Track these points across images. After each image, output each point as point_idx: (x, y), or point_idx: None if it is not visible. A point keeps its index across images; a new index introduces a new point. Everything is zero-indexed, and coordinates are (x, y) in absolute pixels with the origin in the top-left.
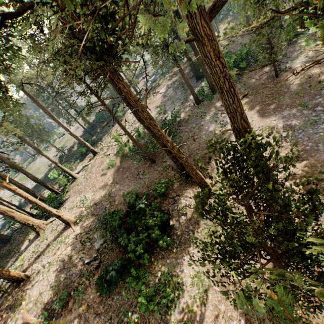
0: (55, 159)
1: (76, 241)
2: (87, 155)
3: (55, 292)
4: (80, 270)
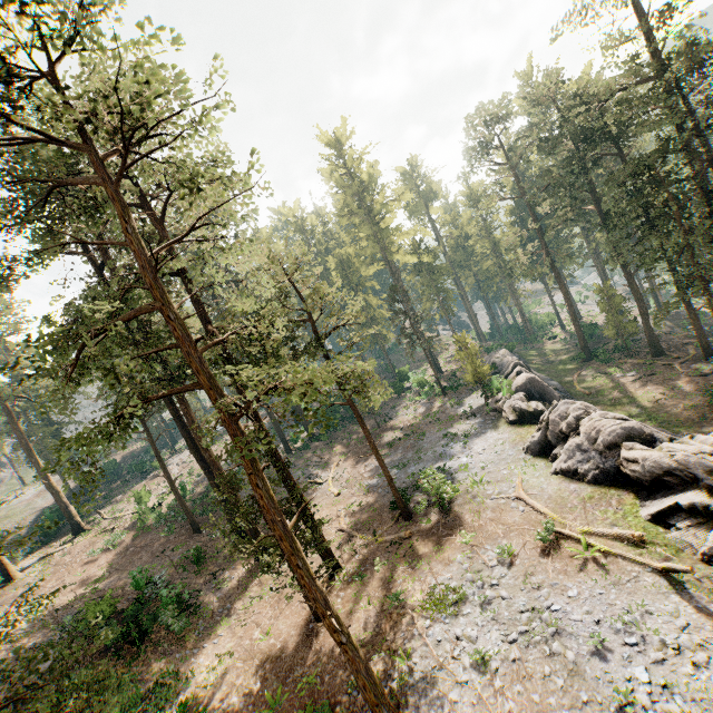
0: None
1: None
2: (57, 538)
3: None
4: None
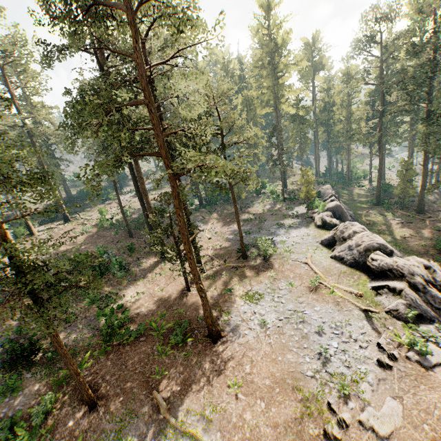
0: None
1: None
2: (55, 221)
3: None
4: None
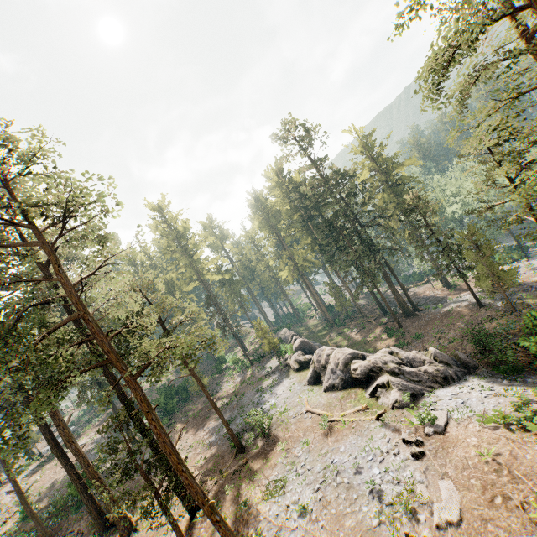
0: None
1: None
2: None
3: None
4: None
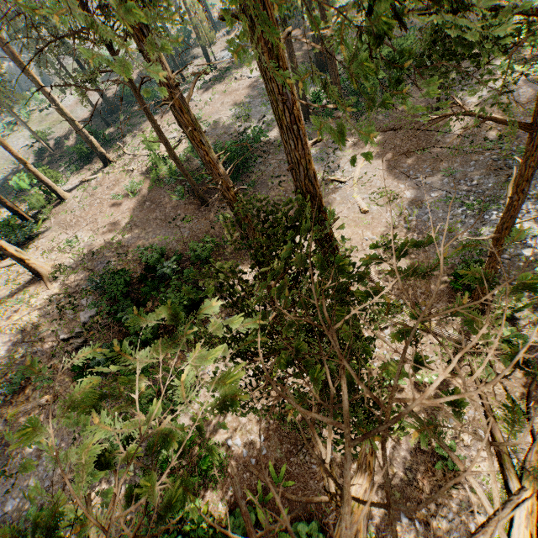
0: (29, 153)
1: (49, 305)
2: (93, 161)
3: (4, 372)
4: (51, 348)
